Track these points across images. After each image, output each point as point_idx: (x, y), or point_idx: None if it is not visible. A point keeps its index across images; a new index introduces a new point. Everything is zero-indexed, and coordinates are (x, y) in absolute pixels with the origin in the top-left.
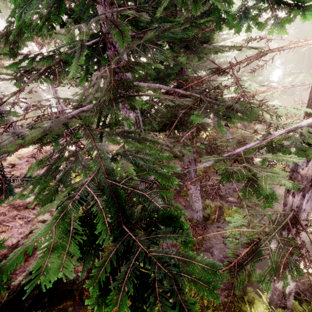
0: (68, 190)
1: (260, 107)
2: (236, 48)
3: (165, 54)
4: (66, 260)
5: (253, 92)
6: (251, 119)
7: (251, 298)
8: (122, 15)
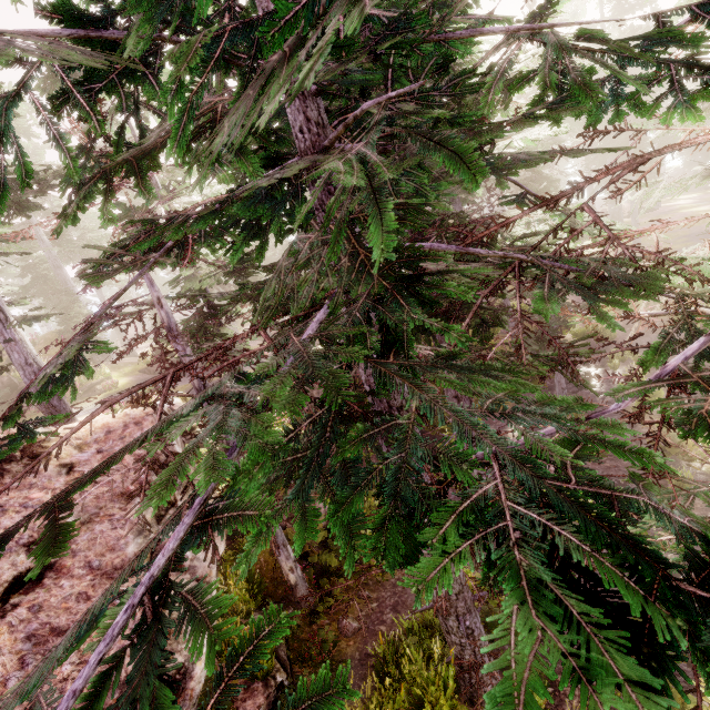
0: (451, 519)
1: (660, 267)
2: (577, 154)
3: (417, 180)
4: (639, 700)
5: (618, 236)
6: (596, 289)
7: (678, 701)
8: (332, 113)
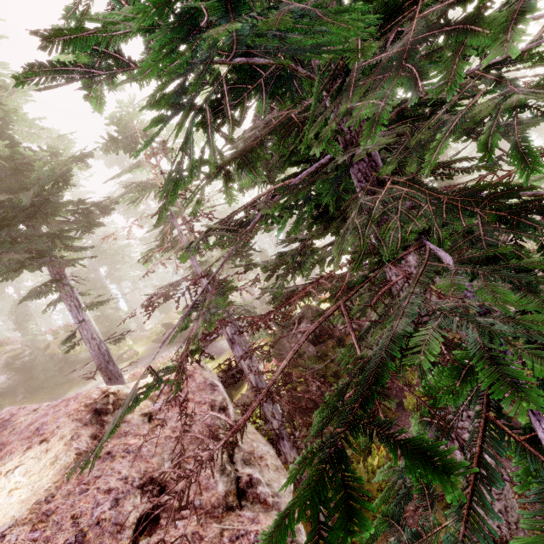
0: None
1: None
2: None
3: (421, 155)
4: None
5: None
6: None
7: None
8: None
